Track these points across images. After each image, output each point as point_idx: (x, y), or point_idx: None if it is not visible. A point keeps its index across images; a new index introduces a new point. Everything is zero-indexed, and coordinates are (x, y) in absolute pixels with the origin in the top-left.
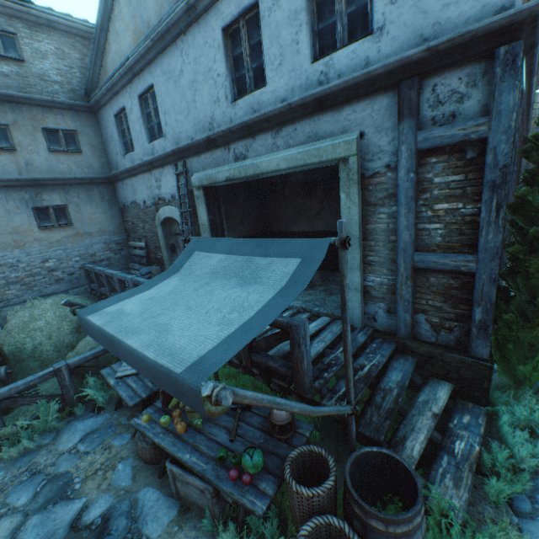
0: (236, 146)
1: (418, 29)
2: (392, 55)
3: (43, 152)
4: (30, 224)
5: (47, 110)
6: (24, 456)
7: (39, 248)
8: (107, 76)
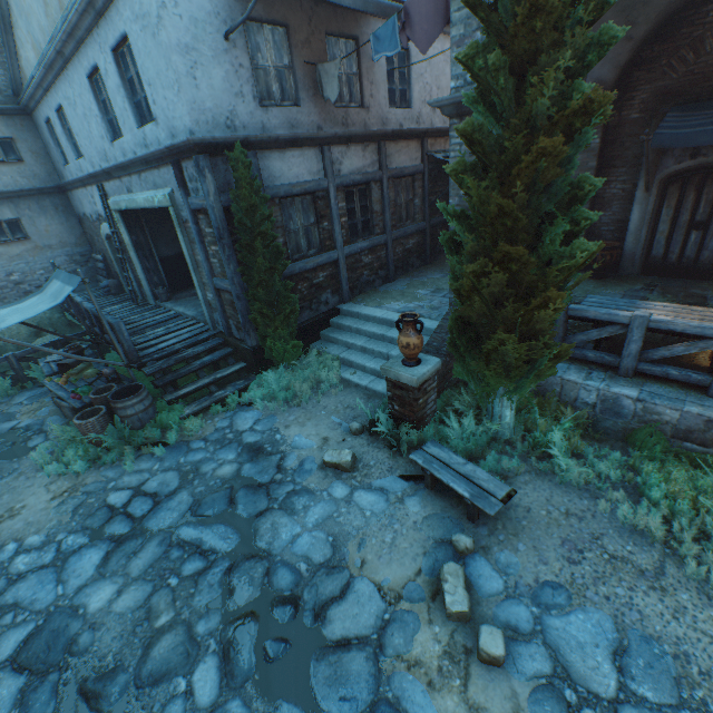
0: (125, 180)
1: (170, 127)
2: (166, 140)
3: None
4: None
5: None
6: None
7: (1, 262)
8: (27, 80)
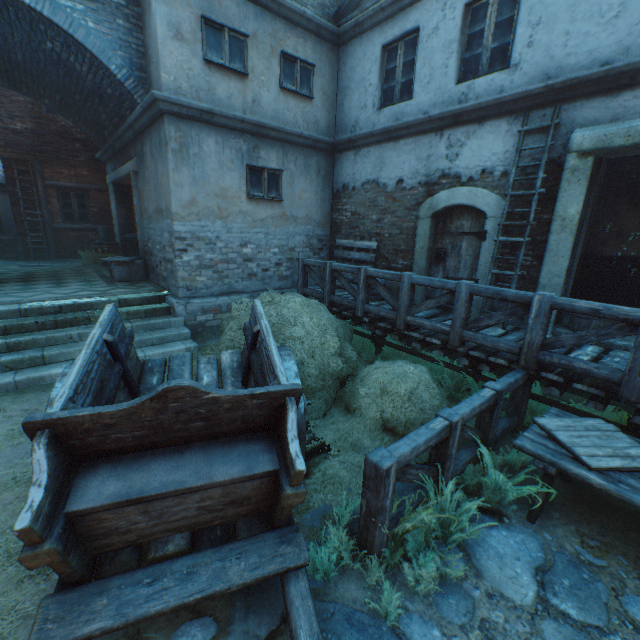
0: None
1: None
2: None
3: (273, 87)
4: (239, 188)
5: (290, 27)
6: (440, 593)
7: (240, 224)
8: None
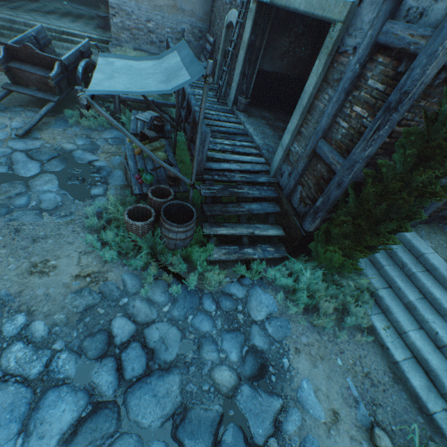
0: None
1: None
2: None
3: None
4: None
5: None
6: (89, 129)
7: (147, 6)
8: None
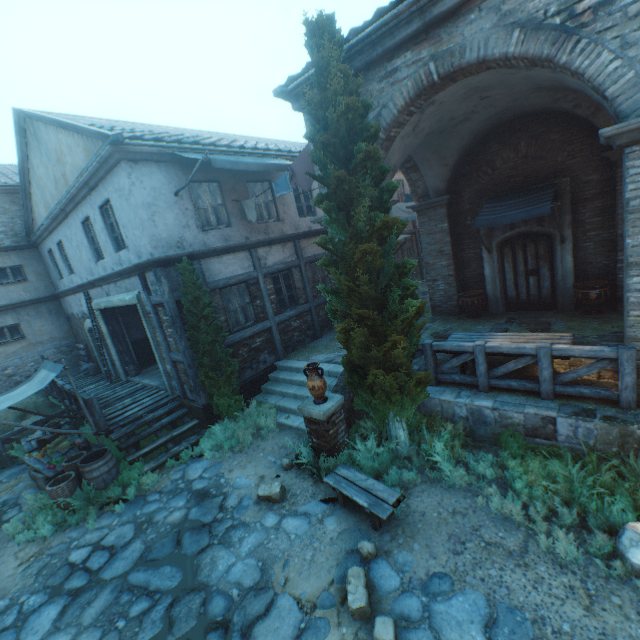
0: (105, 287)
1: (137, 252)
2: (135, 260)
3: None
4: None
5: None
6: None
7: None
8: (38, 226)
